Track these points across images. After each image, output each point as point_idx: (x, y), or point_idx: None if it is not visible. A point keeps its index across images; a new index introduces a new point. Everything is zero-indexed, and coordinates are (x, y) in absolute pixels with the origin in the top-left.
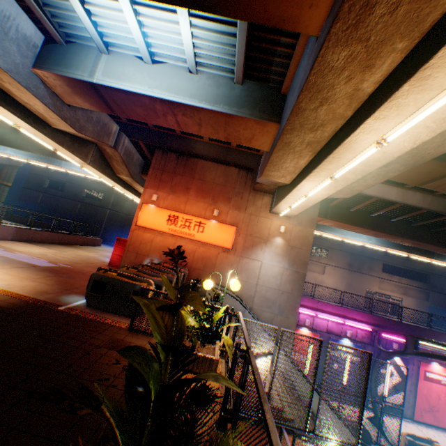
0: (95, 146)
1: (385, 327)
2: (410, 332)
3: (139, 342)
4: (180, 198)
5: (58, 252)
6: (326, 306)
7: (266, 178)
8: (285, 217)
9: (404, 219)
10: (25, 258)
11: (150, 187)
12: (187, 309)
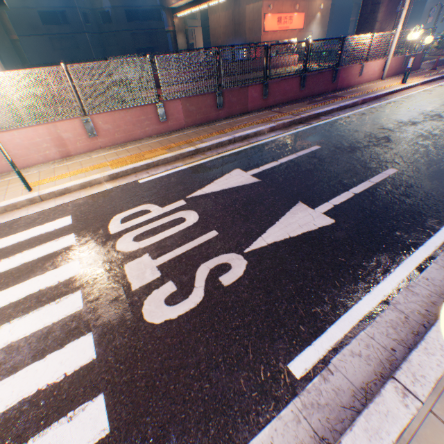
0: None
1: None
2: None
3: None
4: (279, 3)
5: None
6: None
7: None
8: None
9: None
10: None
11: (264, 1)
12: None
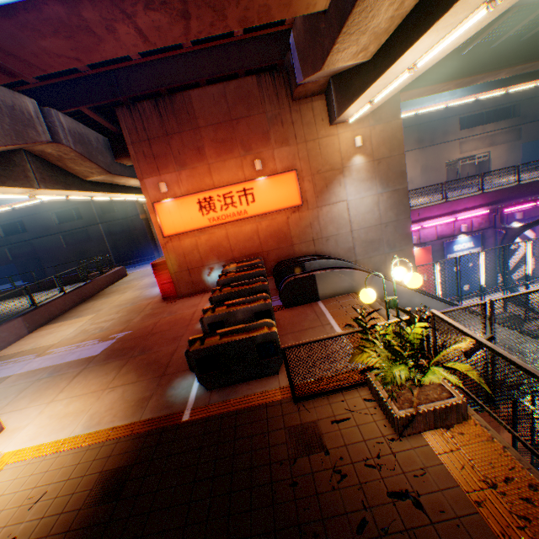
0: (24, 155)
1: (503, 201)
2: (532, 191)
3: (323, 414)
4: (197, 170)
5: (94, 317)
6: (429, 211)
7: (329, 68)
8: (355, 122)
9: (510, 36)
10: (69, 353)
11: (147, 176)
12: (371, 352)
